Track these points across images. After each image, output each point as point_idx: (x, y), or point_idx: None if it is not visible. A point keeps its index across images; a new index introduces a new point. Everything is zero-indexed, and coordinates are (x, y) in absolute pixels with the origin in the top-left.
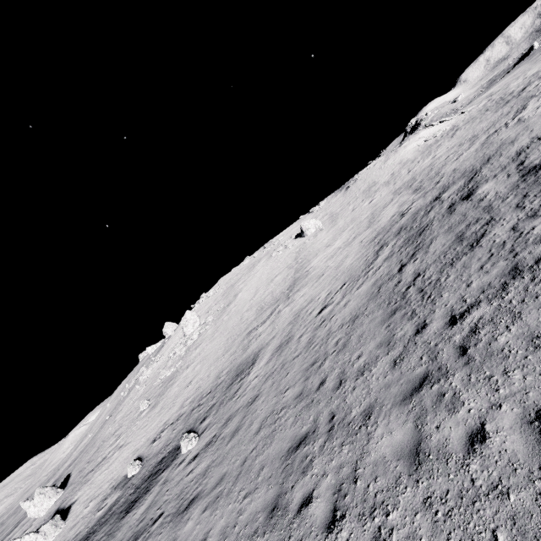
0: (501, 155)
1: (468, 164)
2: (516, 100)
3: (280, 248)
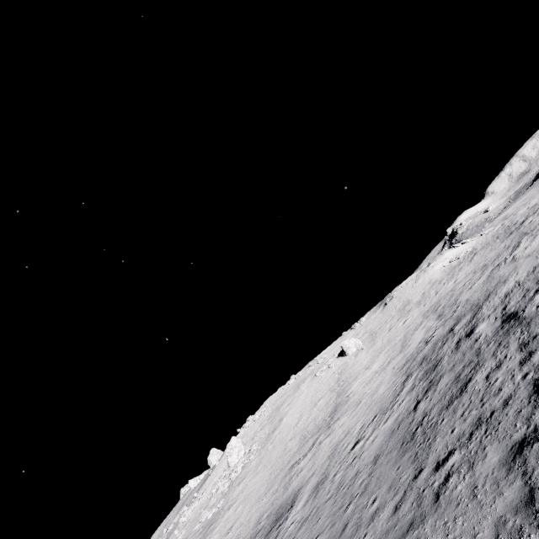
0: (496, 293)
1: (476, 296)
2: (515, 233)
3: (323, 368)
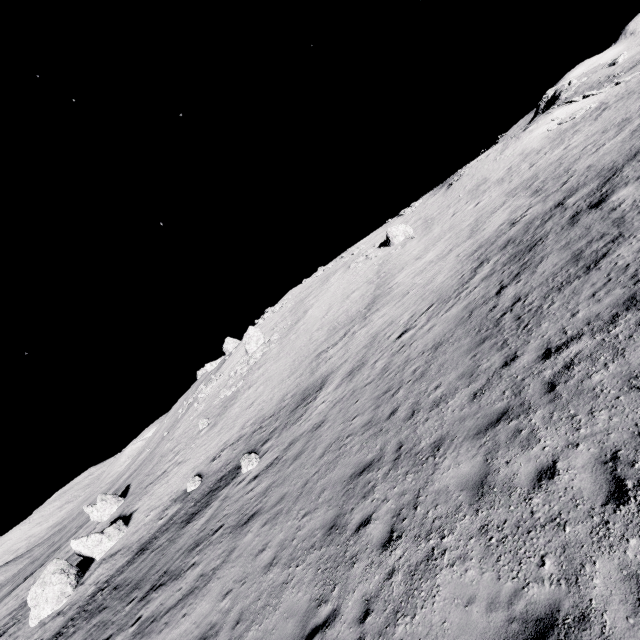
0: None
1: (609, 159)
2: None
3: (360, 259)
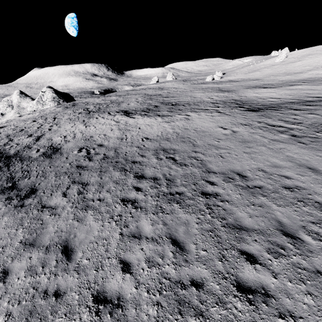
0: None
1: None
2: None
3: None
